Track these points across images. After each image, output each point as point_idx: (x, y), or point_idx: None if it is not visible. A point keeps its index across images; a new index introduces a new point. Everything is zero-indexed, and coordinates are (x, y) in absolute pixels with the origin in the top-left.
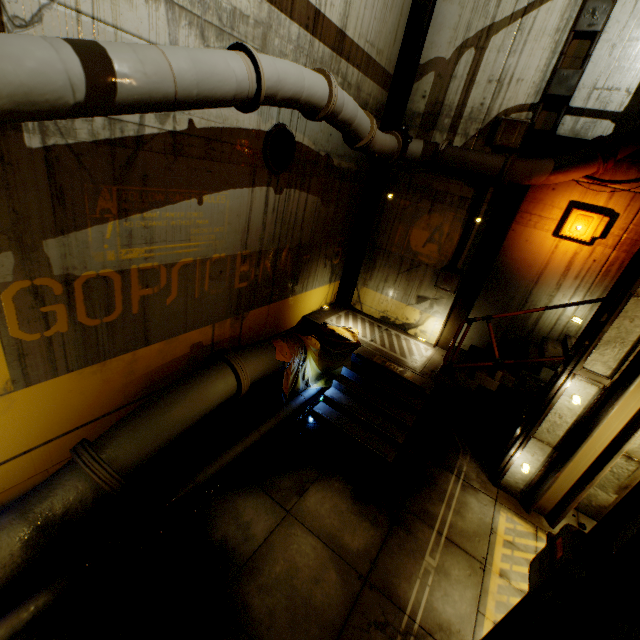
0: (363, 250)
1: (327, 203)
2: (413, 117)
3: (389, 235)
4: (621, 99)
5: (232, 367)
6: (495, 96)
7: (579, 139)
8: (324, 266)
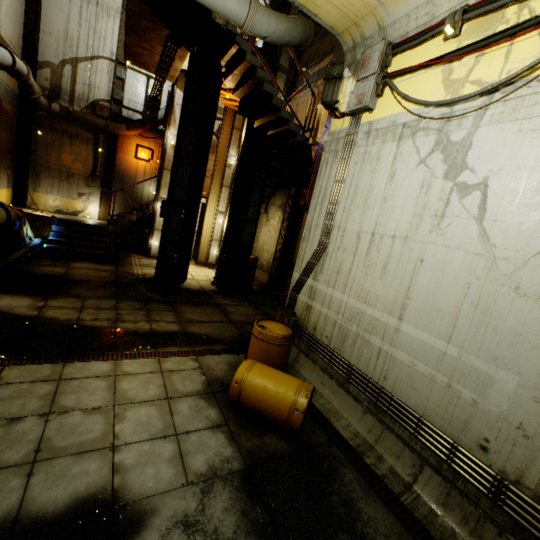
0: (29, 166)
1: (2, 128)
2: (43, 89)
3: (47, 157)
4: (141, 107)
5: (1, 205)
6: (90, 92)
7: (132, 119)
8: (4, 173)
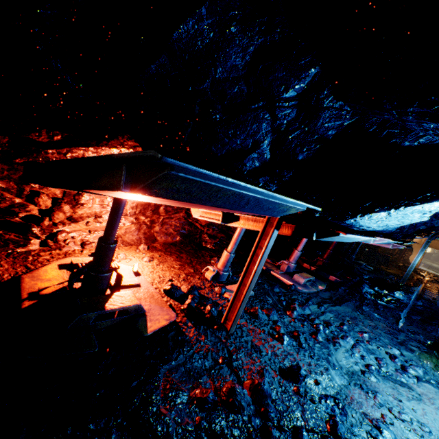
0: None
1: None
2: None
3: None
4: None
5: None
6: None
7: None
8: None
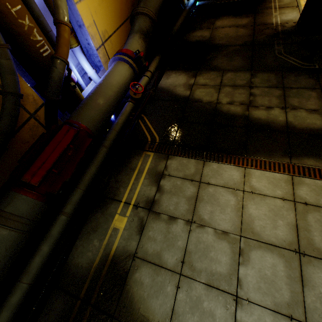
0: None
1: None
2: None
3: None
4: None
5: None
6: None
7: None
8: None
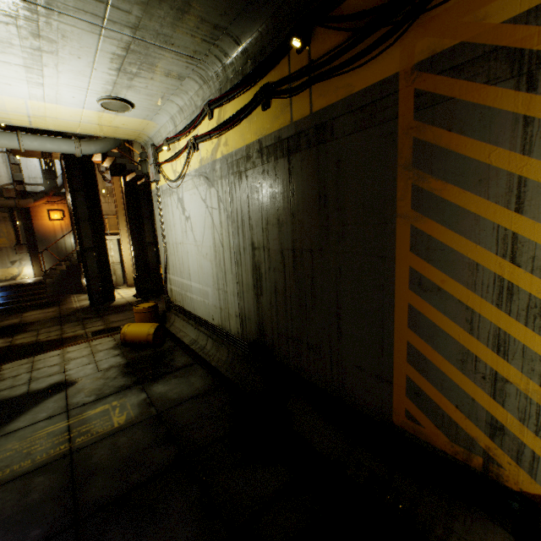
0: None
1: None
2: None
3: None
4: (41, 180)
5: None
6: None
7: (36, 192)
8: None
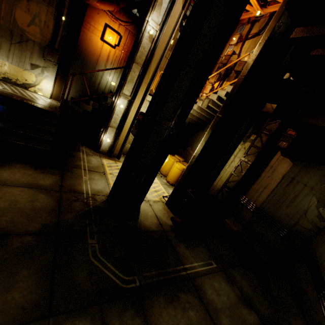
0: None
1: None
2: None
3: None
4: None
5: None
6: None
7: None
8: None
